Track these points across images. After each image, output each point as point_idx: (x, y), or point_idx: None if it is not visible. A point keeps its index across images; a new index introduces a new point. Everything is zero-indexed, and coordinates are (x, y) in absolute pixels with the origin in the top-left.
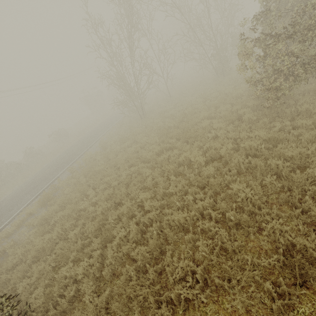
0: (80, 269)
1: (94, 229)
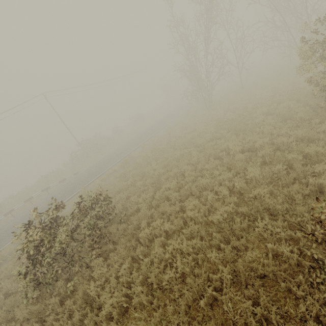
0: (140, 198)
1: (151, 182)
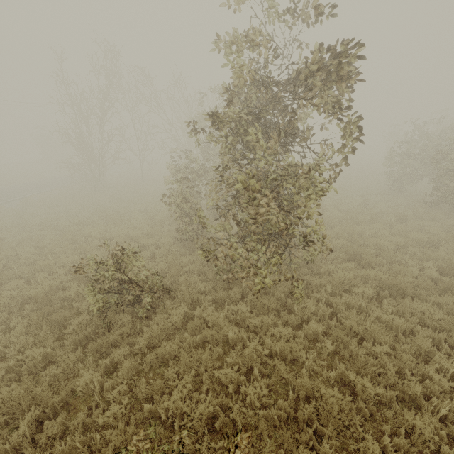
0: None
1: None
